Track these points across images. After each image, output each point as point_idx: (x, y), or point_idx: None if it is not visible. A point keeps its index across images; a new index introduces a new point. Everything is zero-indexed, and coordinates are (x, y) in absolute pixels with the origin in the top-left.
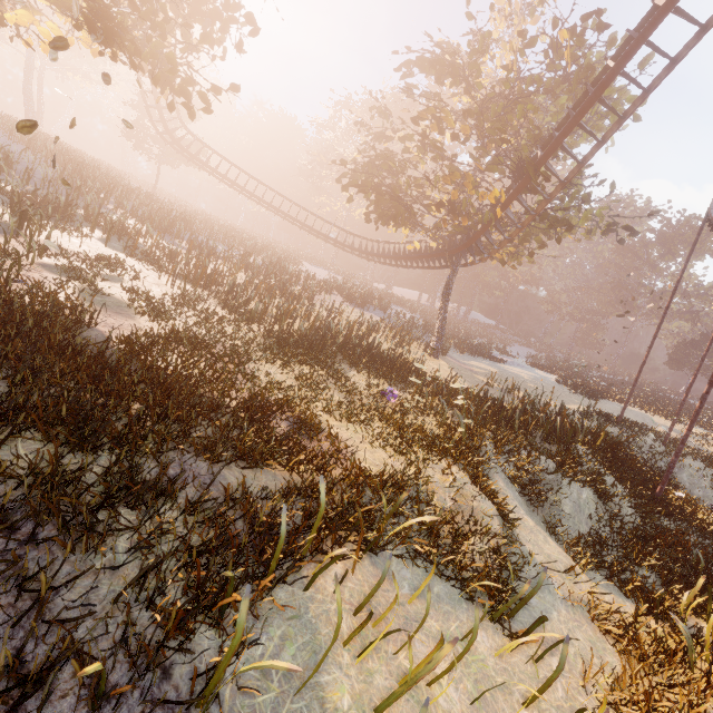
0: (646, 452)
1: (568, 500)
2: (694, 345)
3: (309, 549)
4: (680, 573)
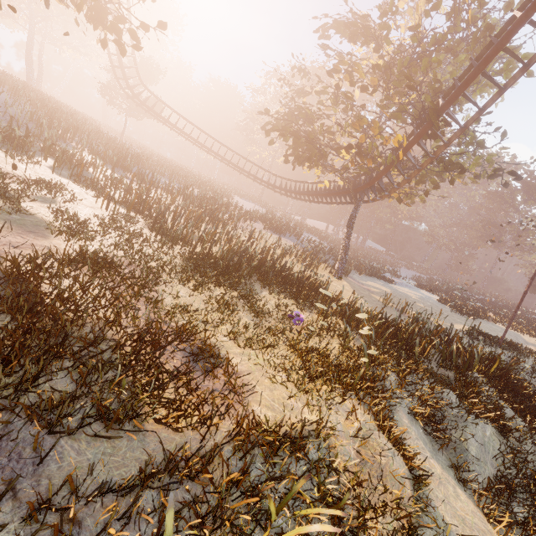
0: (528, 374)
1: (474, 440)
2: None
3: None
4: None
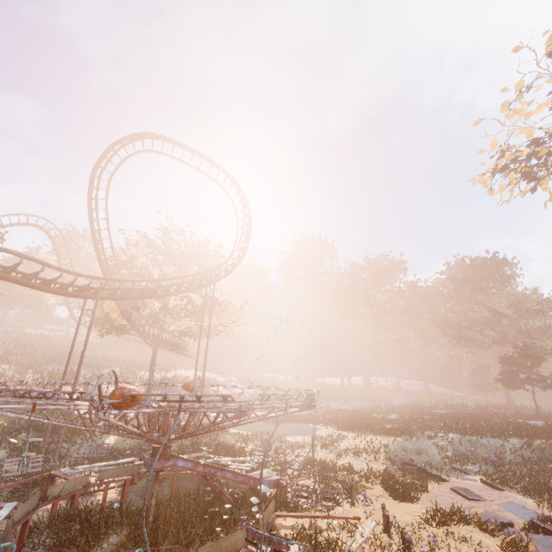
0: None
1: None
2: (504, 360)
3: None
4: None
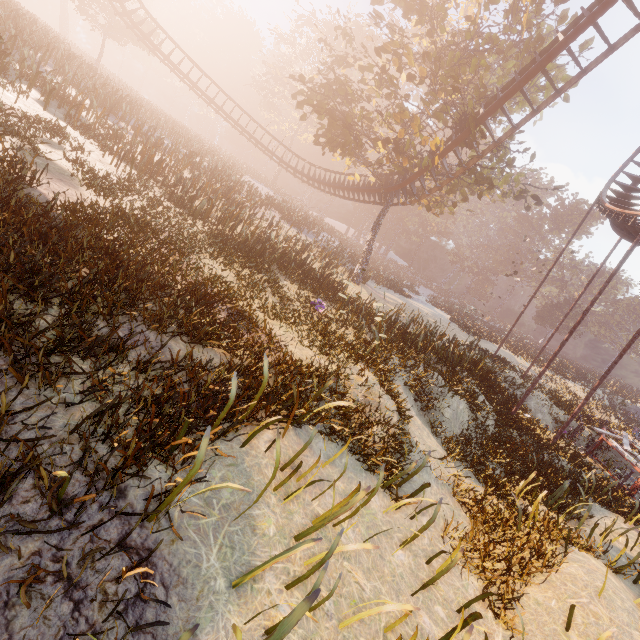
0: (509, 383)
1: (449, 409)
2: (558, 307)
3: (246, 415)
4: (519, 468)
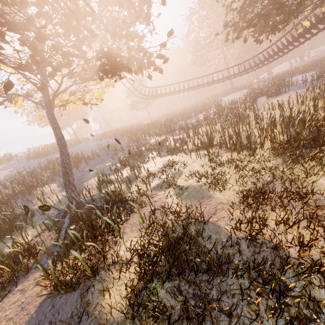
0: None
1: None
2: None
3: None
4: None
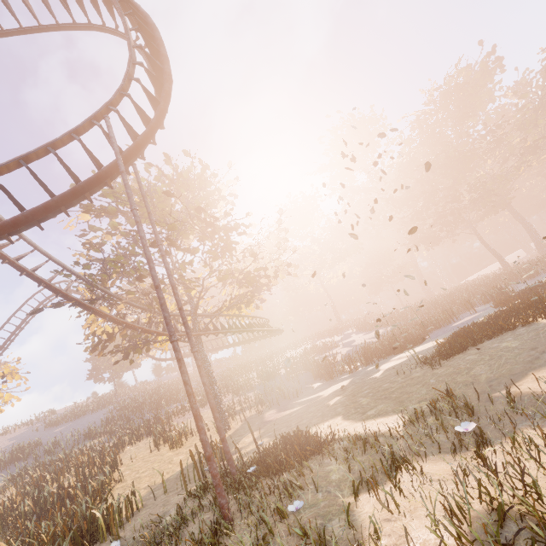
0: None
1: None
2: None
3: None
4: None
